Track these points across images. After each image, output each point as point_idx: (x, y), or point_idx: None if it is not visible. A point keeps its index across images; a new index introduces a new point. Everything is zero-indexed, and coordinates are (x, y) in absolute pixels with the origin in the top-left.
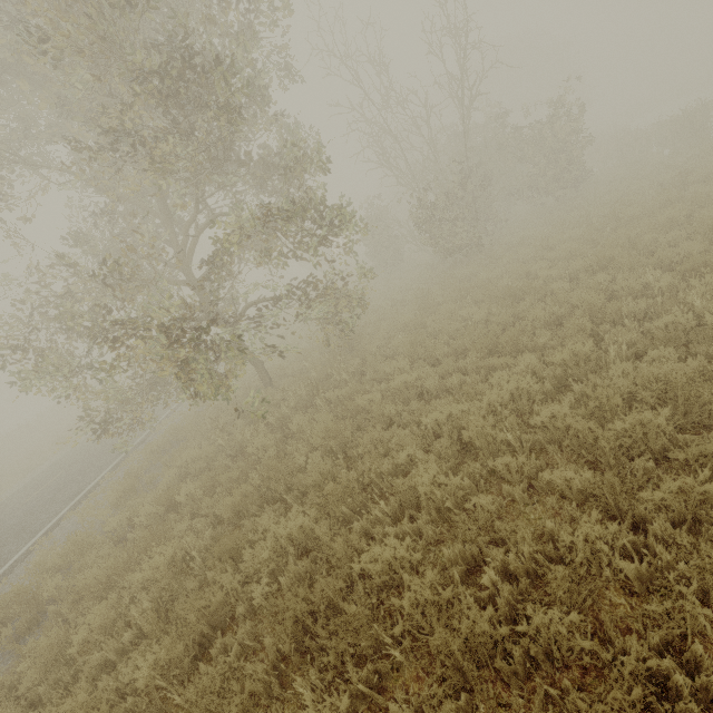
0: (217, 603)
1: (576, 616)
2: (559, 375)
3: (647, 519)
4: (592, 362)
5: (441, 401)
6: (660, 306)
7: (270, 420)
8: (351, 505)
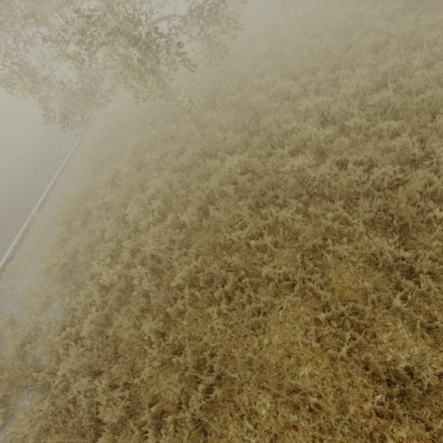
0: (206, 194)
1: (398, 167)
2: (380, 80)
3: (423, 139)
4: (400, 72)
5: (306, 99)
6: None
7: (185, 118)
8: (264, 151)
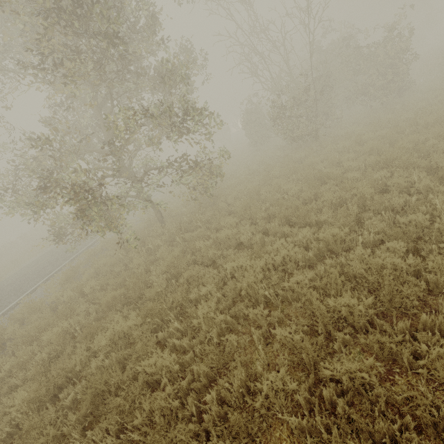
0: (71, 367)
1: None
2: (322, 248)
3: (327, 380)
4: (347, 242)
5: (244, 253)
6: (412, 204)
7: (150, 246)
8: (164, 318)
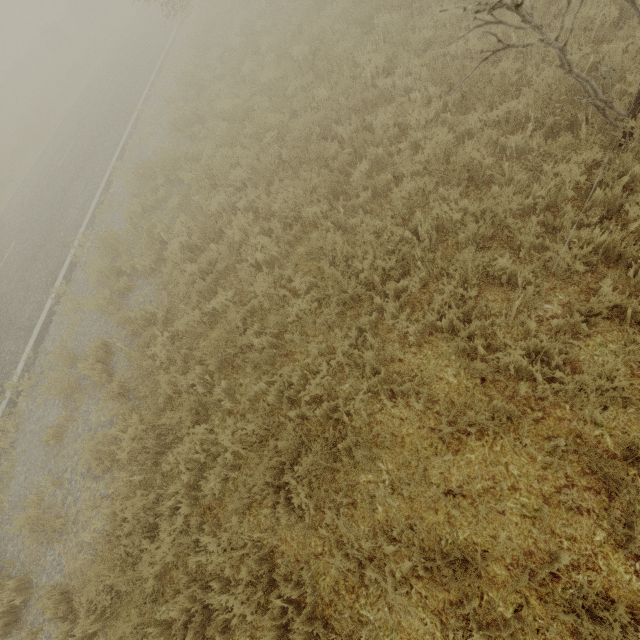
0: (319, 34)
1: None
2: None
3: None
4: None
5: None
6: None
7: None
8: None
